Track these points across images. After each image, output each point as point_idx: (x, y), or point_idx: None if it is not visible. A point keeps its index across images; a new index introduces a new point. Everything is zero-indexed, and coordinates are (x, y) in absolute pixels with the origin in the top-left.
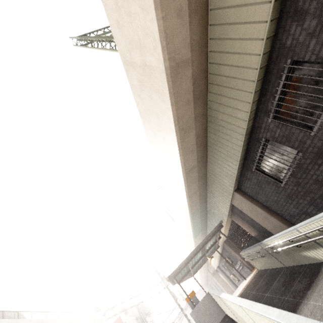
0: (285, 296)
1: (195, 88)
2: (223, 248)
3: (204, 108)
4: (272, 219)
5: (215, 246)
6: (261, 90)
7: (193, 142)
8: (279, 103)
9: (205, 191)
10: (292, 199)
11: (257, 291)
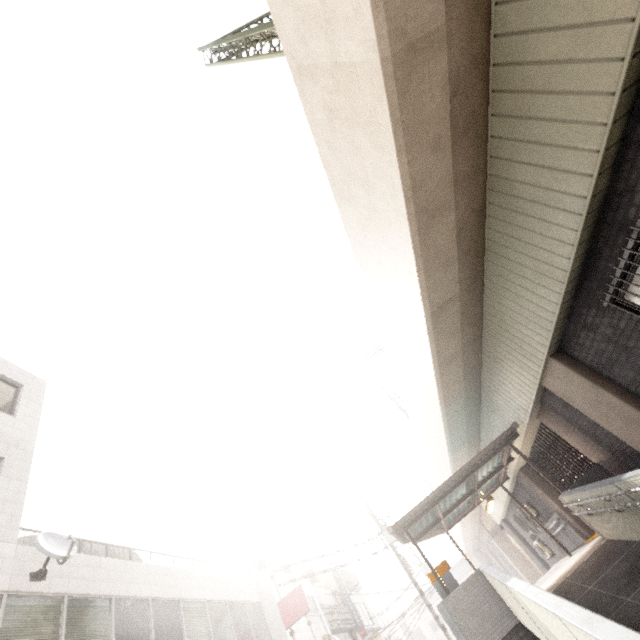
0: None
1: (455, 106)
2: (518, 482)
3: (479, 157)
4: None
5: (498, 475)
6: None
7: (449, 241)
8: None
9: (478, 356)
10: None
11: (600, 586)
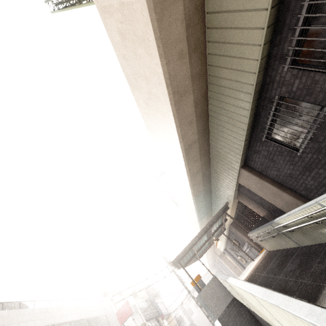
0: (302, 279)
1: (189, 34)
2: (230, 230)
3: (203, 65)
4: (284, 195)
5: (221, 228)
6: (276, 25)
7: (191, 110)
8: (301, 38)
9: (209, 171)
10: (310, 169)
11: (267, 273)
